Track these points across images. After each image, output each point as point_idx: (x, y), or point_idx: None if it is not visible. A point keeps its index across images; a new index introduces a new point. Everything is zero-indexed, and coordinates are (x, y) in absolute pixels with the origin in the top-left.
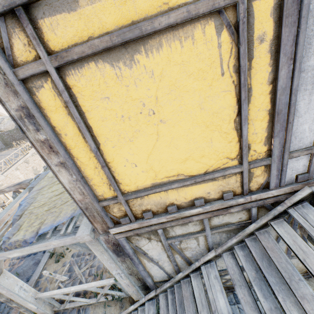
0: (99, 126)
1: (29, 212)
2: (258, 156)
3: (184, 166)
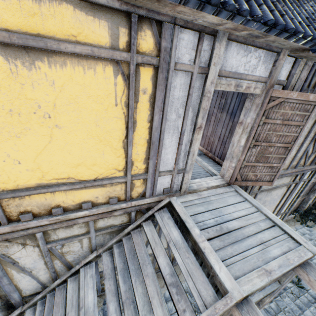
0: None
1: None
2: (139, 171)
3: (76, 170)
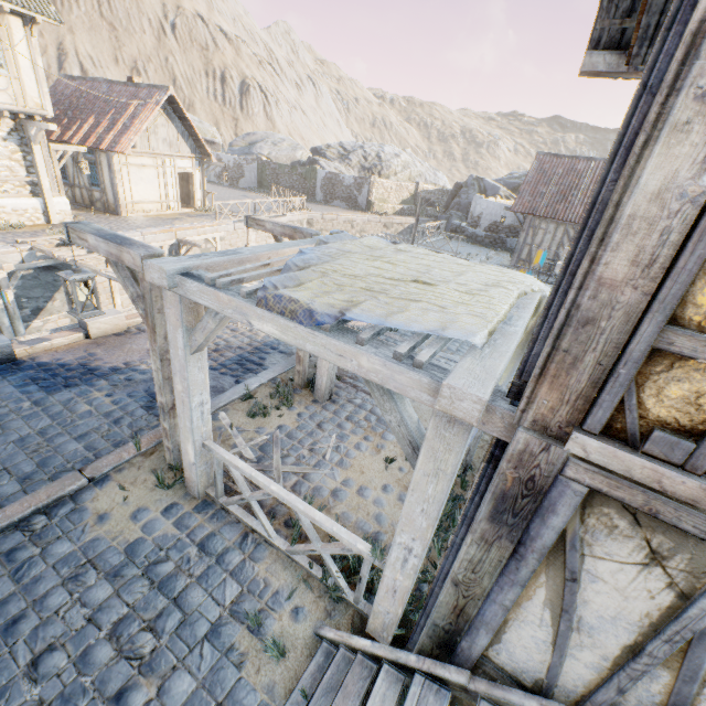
0: None
1: (322, 271)
2: None
3: None
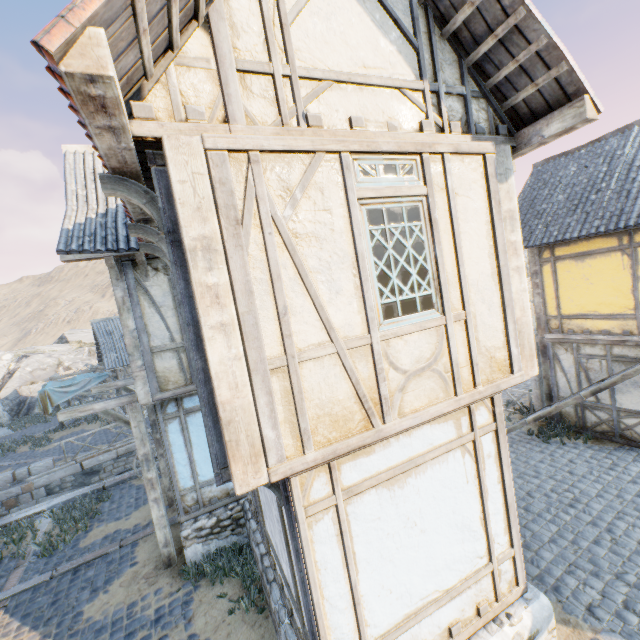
0: (561, 281)
1: None
2: None
3: (599, 307)
